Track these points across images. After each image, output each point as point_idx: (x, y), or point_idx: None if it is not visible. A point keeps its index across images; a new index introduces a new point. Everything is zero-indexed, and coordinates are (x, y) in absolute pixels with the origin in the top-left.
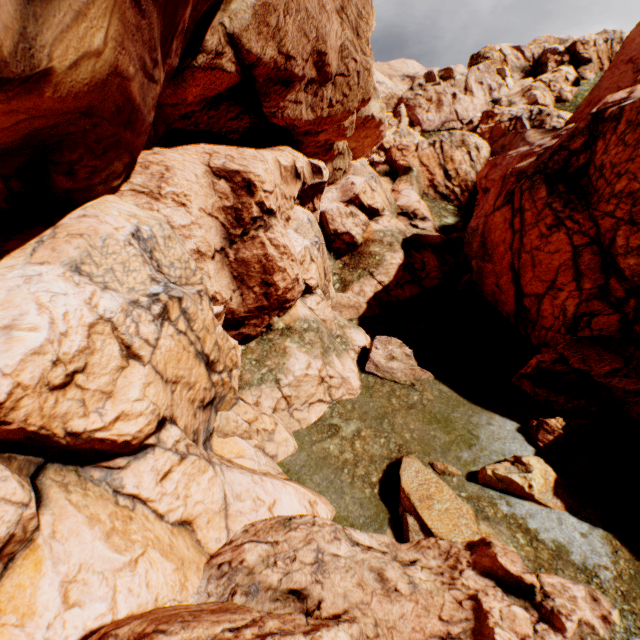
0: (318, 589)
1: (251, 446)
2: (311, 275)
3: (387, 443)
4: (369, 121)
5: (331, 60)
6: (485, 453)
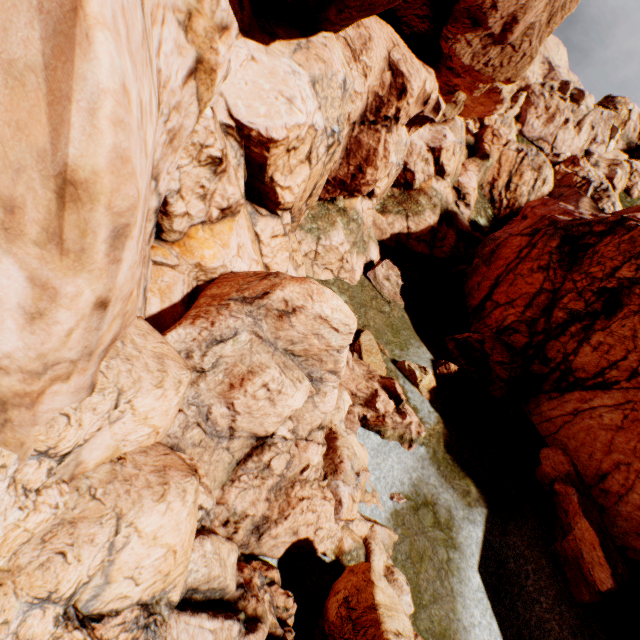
0: None
1: None
2: (380, 185)
3: (358, 319)
4: (495, 93)
5: (517, 30)
6: (407, 358)
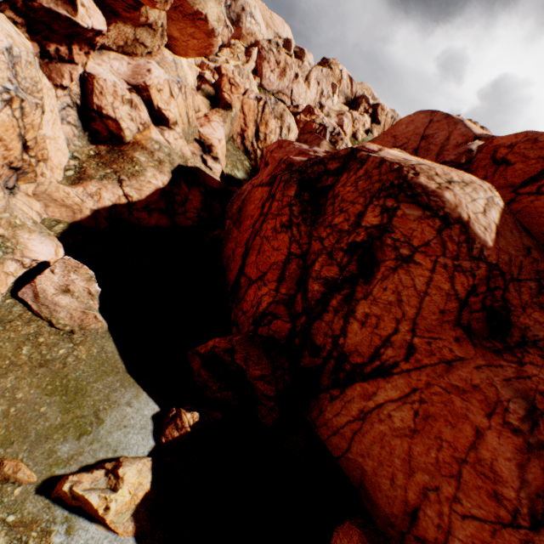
0: None
1: None
2: None
3: None
4: (201, 20)
5: None
6: (94, 447)
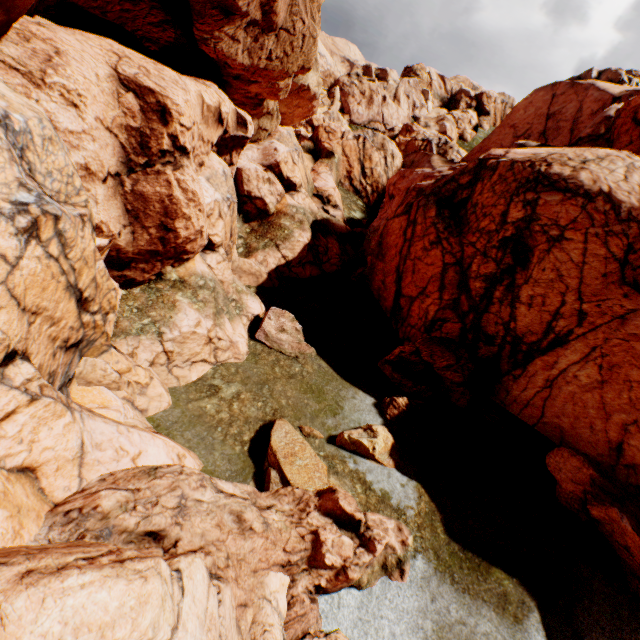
0: (177, 530)
1: (119, 398)
2: (217, 231)
3: (264, 407)
4: (304, 91)
5: (280, 10)
6: (346, 421)
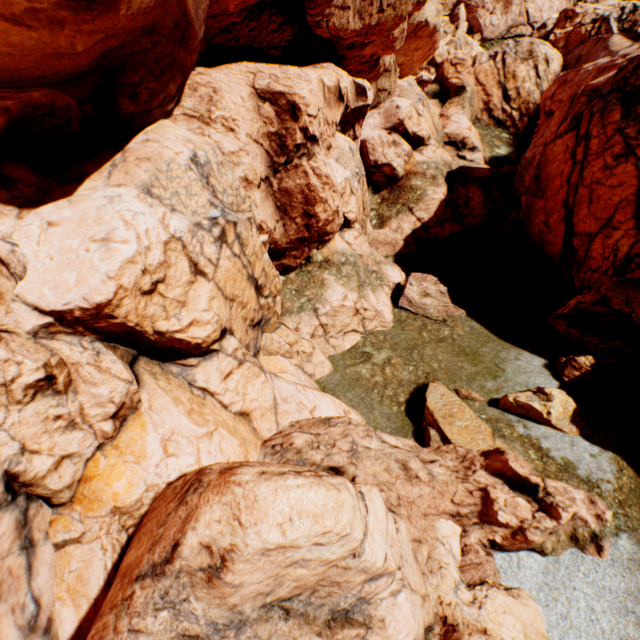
0: (353, 469)
1: (292, 365)
2: (350, 208)
3: (415, 371)
4: (422, 29)
5: None
6: (509, 384)
